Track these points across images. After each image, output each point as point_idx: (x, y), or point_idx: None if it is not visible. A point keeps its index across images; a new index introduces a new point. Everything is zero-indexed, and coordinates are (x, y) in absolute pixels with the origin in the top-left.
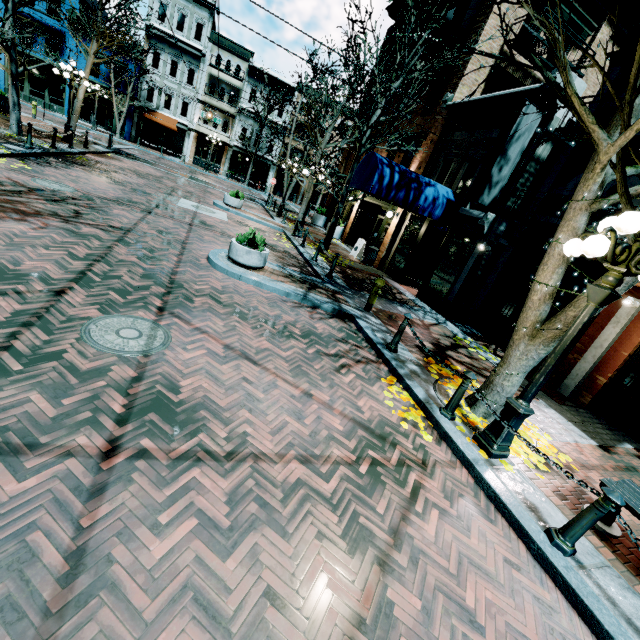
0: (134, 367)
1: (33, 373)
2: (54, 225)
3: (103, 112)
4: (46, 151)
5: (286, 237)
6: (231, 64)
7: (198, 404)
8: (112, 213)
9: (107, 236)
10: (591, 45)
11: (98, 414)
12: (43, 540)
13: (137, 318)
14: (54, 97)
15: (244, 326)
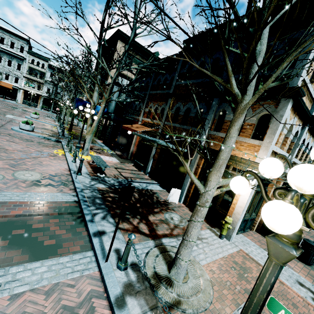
0: None
1: None
2: None
3: None
4: None
5: (56, 127)
6: (39, 63)
7: None
8: None
9: None
10: None
11: None
12: None
13: None
14: None
15: (16, 139)
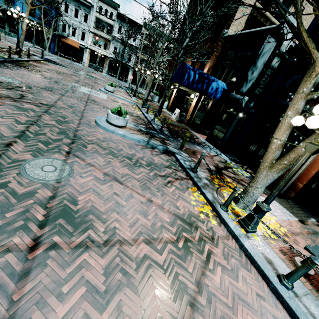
0: (51, 190)
1: None
2: (7, 103)
3: (38, 37)
4: (5, 59)
5: (138, 108)
6: (107, 11)
7: (88, 211)
8: (42, 95)
9: (38, 109)
10: (302, 3)
11: (28, 222)
12: None
13: (54, 159)
14: (11, 28)
15: (115, 161)
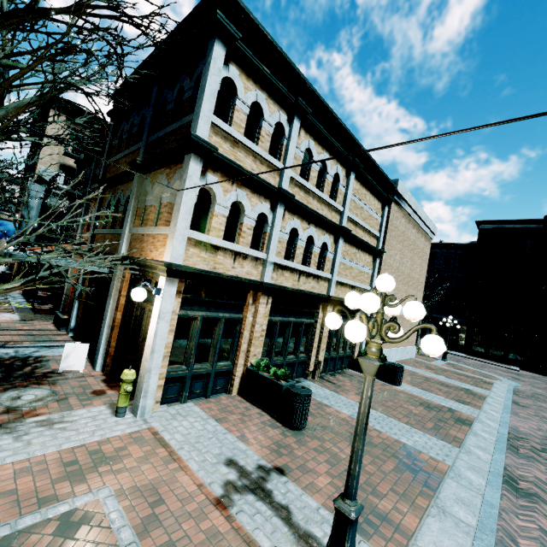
0: None
1: None
2: None
3: None
4: None
5: None
6: None
7: None
8: None
9: None
10: None
11: None
12: None
13: None
14: None
15: None
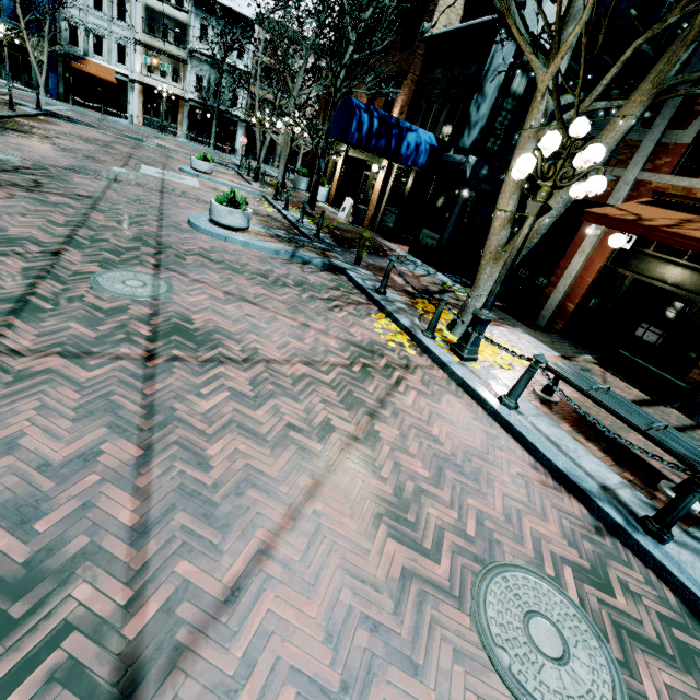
0: (148, 307)
1: (64, 311)
2: (19, 195)
3: (16, 62)
4: None
5: (267, 202)
6: None
7: (212, 331)
8: (74, 182)
9: (78, 204)
10: None
11: (131, 336)
12: (122, 400)
13: (137, 272)
14: None
15: (239, 278)
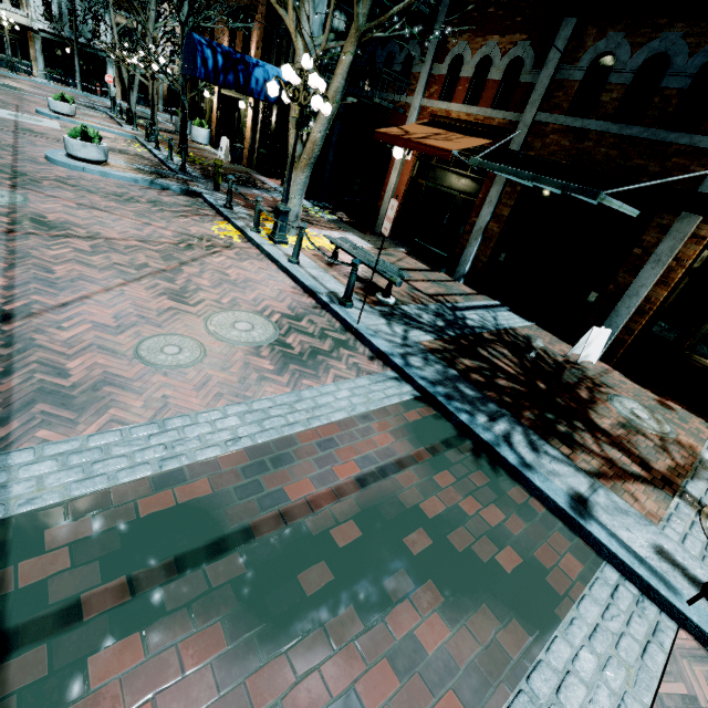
0: (7, 209)
1: None
2: None
3: None
4: None
5: (139, 144)
6: None
7: (63, 223)
8: None
9: None
10: None
11: None
12: None
13: None
14: None
15: (93, 196)
